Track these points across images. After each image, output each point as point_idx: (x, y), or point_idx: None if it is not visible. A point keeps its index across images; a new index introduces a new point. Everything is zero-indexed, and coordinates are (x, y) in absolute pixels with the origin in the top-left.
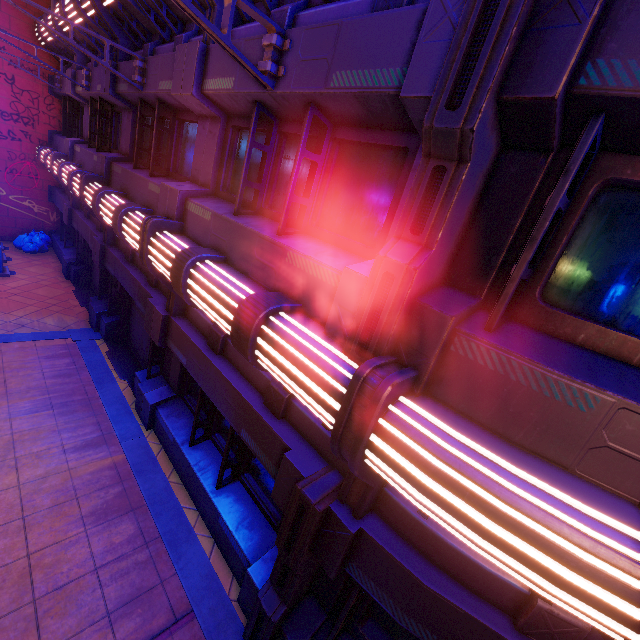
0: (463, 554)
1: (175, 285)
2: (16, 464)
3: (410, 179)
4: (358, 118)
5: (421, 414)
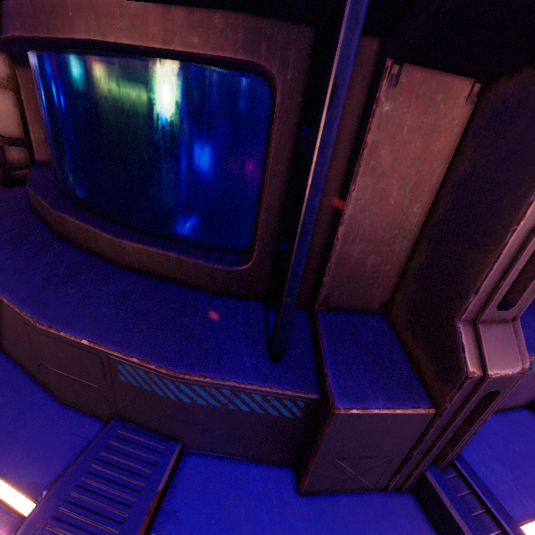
0: None
1: None
2: None
3: None
4: None
5: None
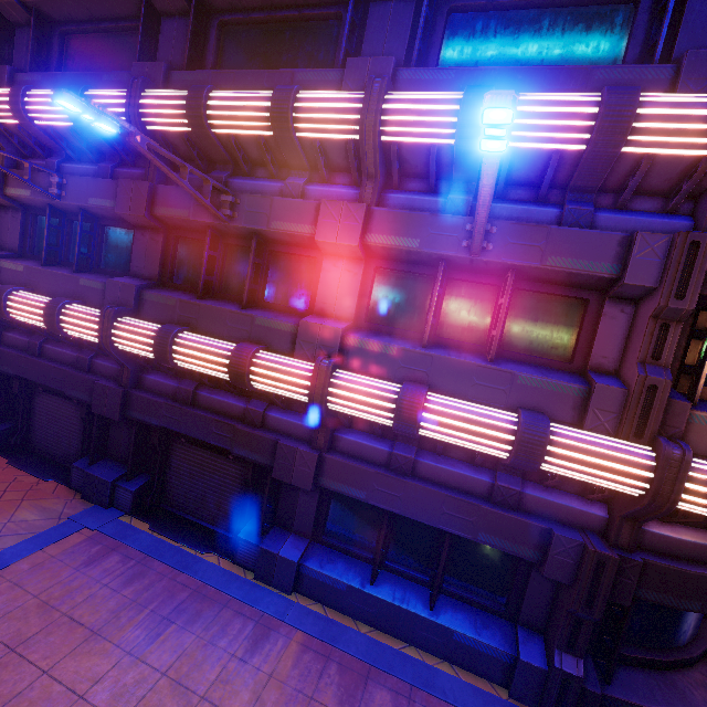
0: (696, 542)
1: (405, 421)
2: (212, 704)
3: (602, 320)
4: (550, 280)
5: (698, 461)
